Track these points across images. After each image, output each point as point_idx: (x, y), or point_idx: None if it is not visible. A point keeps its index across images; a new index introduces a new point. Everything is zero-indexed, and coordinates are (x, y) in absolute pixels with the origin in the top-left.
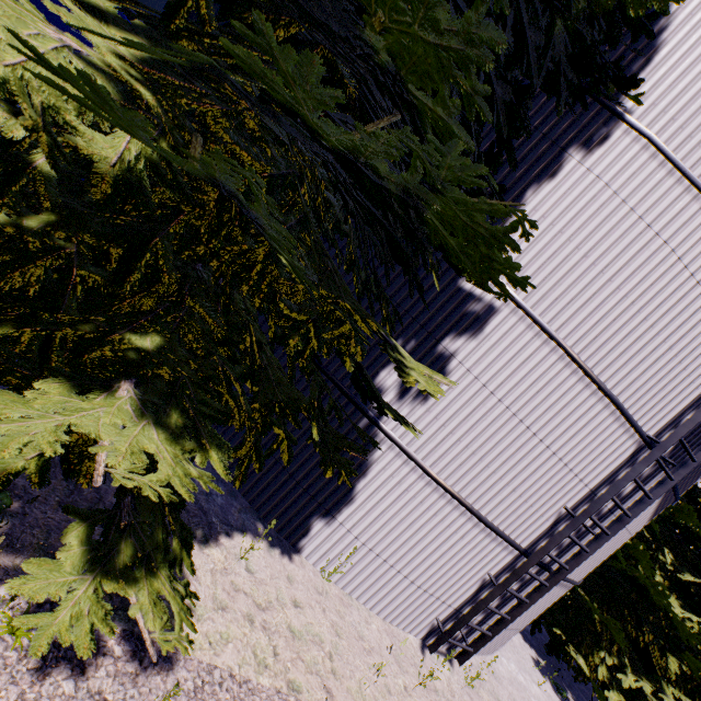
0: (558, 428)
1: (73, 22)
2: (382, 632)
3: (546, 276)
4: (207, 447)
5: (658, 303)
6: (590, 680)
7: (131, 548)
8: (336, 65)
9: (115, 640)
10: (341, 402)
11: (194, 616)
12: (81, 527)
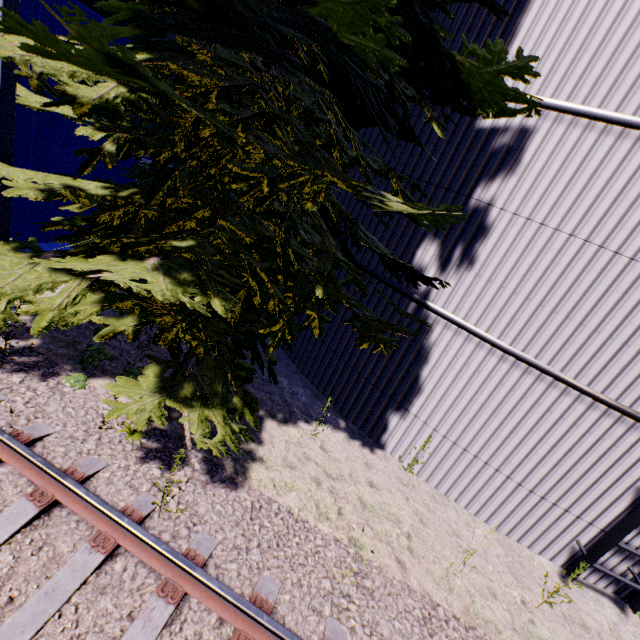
0: None
1: None
2: (492, 540)
3: (592, 56)
4: (211, 296)
5: None
6: None
7: (192, 388)
8: None
9: (197, 460)
10: (386, 294)
11: (264, 465)
12: (157, 368)
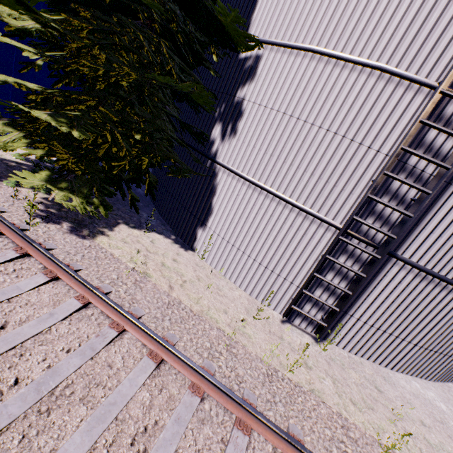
0: (331, 112)
1: None
2: (243, 298)
3: (285, 14)
4: (74, 130)
5: None
6: None
7: (67, 185)
8: None
9: (67, 225)
10: (199, 158)
11: (108, 238)
12: (49, 173)
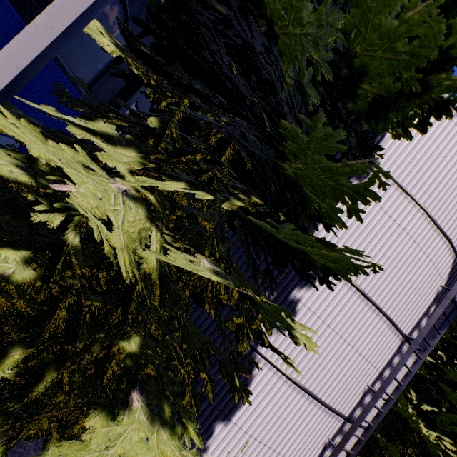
0: (361, 338)
1: (110, 161)
2: None
3: None
4: (186, 424)
5: (404, 261)
6: None
7: None
8: (240, 152)
9: None
10: (231, 337)
11: None
12: None
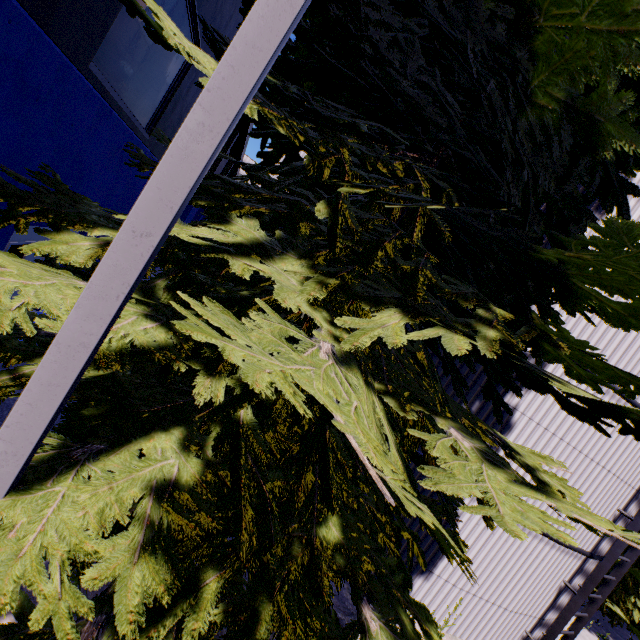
0: (609, 450)
1: (288, 299)
2: None
3: (583, 326)
4: (428, 631)
5: None
6: (633, 628)
7: None
8: (432, 216)
9: None
10: None
11: None
12: None
